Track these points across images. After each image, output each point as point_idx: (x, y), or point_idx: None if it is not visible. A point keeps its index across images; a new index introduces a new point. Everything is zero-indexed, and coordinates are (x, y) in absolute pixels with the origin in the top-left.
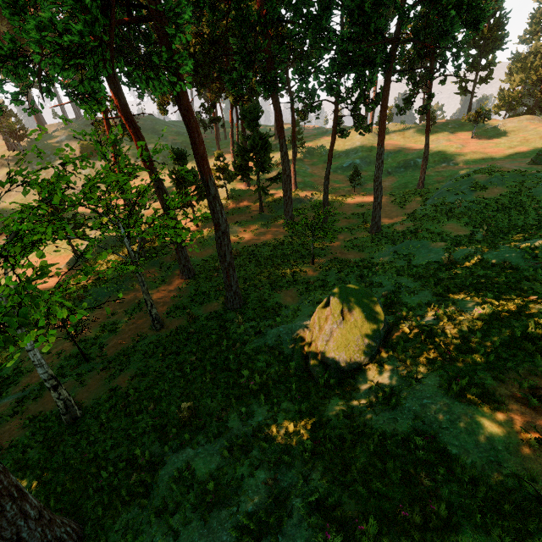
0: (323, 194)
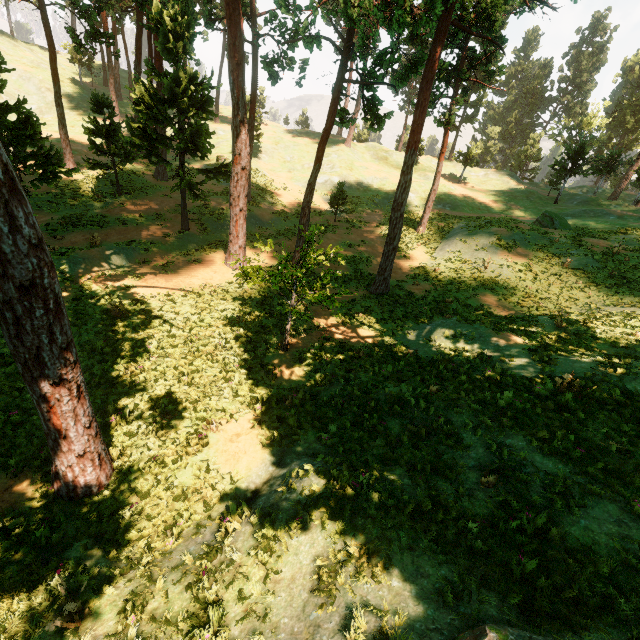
0: (301, 216)
